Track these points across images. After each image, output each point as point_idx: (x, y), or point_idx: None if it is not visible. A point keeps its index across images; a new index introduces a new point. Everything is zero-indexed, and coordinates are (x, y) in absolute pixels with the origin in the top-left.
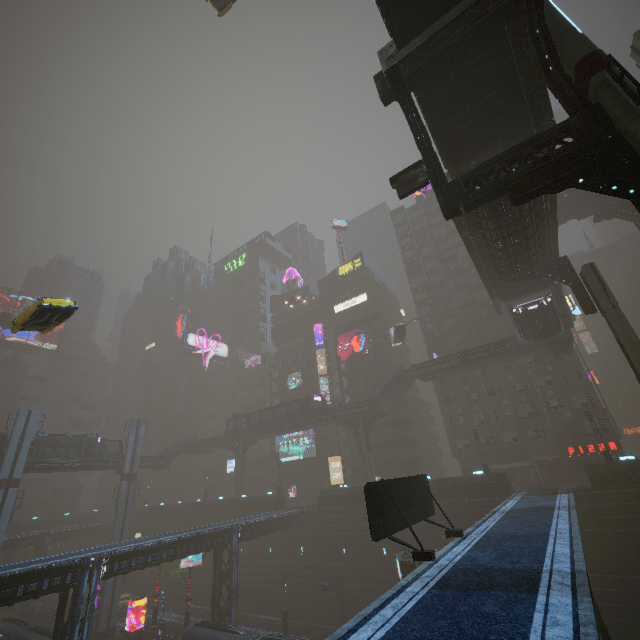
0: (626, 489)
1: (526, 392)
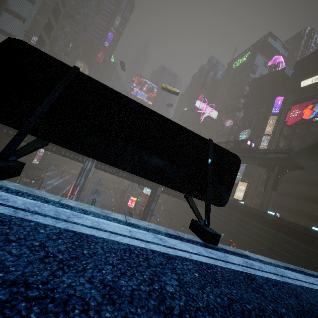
0: None
1: None
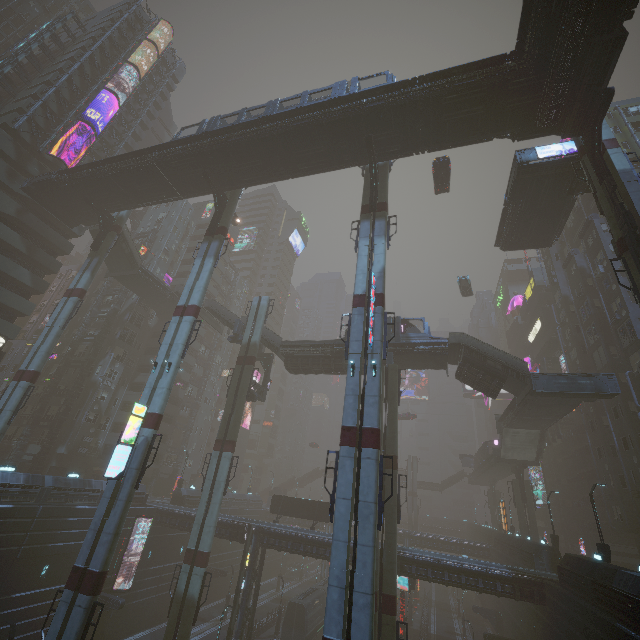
0: (568, 592)
1: None
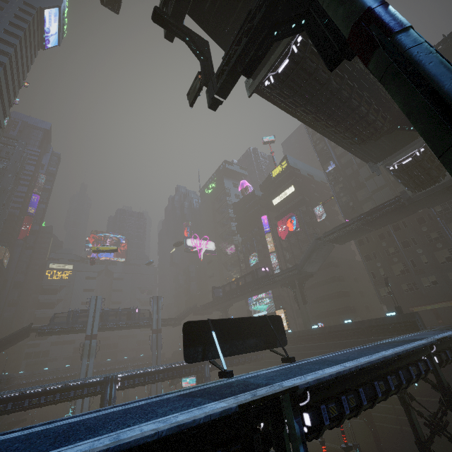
0: None
1: (441, 239)
